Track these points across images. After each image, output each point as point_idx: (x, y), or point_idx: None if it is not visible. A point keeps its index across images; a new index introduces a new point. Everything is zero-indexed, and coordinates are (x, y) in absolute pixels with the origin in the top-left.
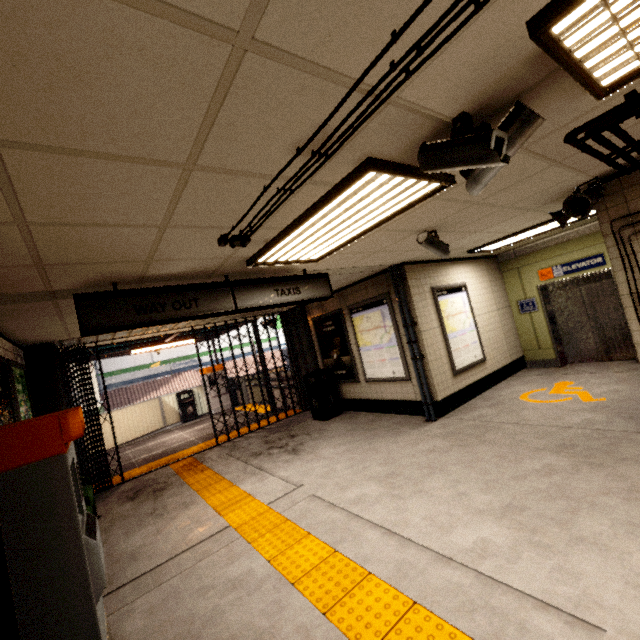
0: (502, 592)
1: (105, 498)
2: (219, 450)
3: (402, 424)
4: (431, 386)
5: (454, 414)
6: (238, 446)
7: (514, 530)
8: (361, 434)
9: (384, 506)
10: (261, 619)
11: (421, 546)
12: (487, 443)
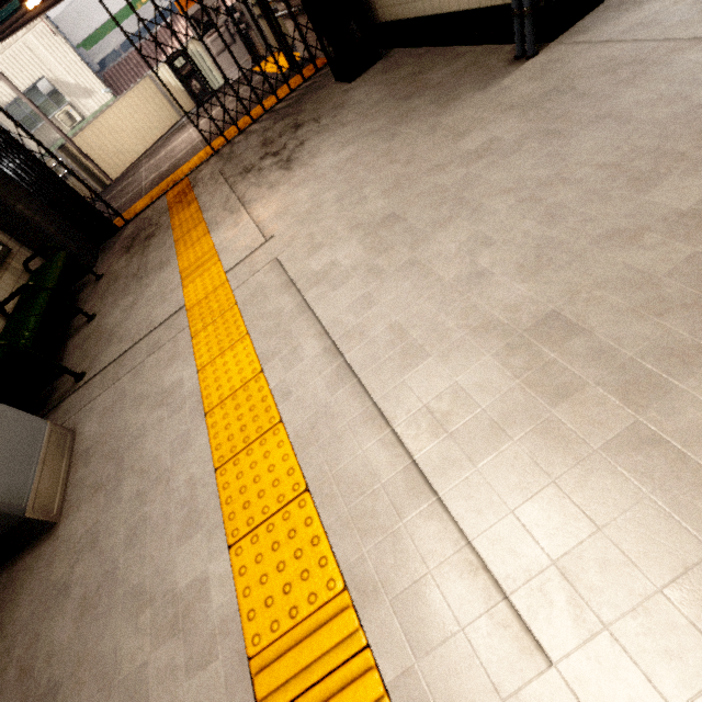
0: (426, 514)
1: (111, 247)
2: (214, 163)
3: (465, 76)
4: None
5: (586, 26)
6: (234, 154)
7: (524, 384)
8: (387, 113)
9: (349, 292)
10: (167, 456)
11: (360, 387)
12: (610, 122)
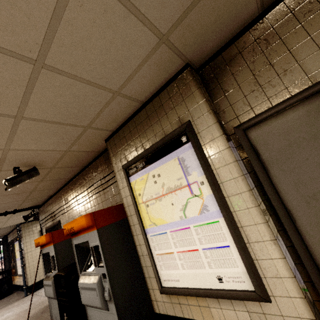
0: None
1: None
2: None
3: (14, 300)
4: (27, 279)
5: (39, 290)
6: None
7: None
8: None
9: None
10: None
11: None
12: (11, 312)
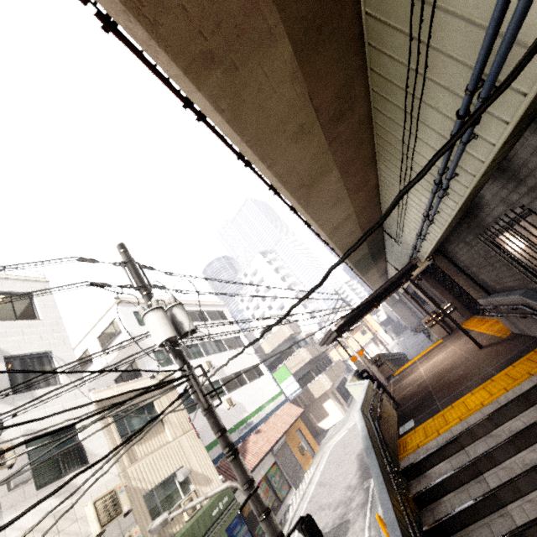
0: None
1: None
2: None
3: None
4: None
5: None
6: None
7: None
8: None
9: None
10: None
11: None
12: None
